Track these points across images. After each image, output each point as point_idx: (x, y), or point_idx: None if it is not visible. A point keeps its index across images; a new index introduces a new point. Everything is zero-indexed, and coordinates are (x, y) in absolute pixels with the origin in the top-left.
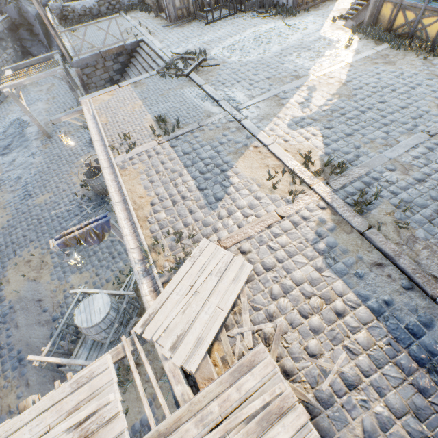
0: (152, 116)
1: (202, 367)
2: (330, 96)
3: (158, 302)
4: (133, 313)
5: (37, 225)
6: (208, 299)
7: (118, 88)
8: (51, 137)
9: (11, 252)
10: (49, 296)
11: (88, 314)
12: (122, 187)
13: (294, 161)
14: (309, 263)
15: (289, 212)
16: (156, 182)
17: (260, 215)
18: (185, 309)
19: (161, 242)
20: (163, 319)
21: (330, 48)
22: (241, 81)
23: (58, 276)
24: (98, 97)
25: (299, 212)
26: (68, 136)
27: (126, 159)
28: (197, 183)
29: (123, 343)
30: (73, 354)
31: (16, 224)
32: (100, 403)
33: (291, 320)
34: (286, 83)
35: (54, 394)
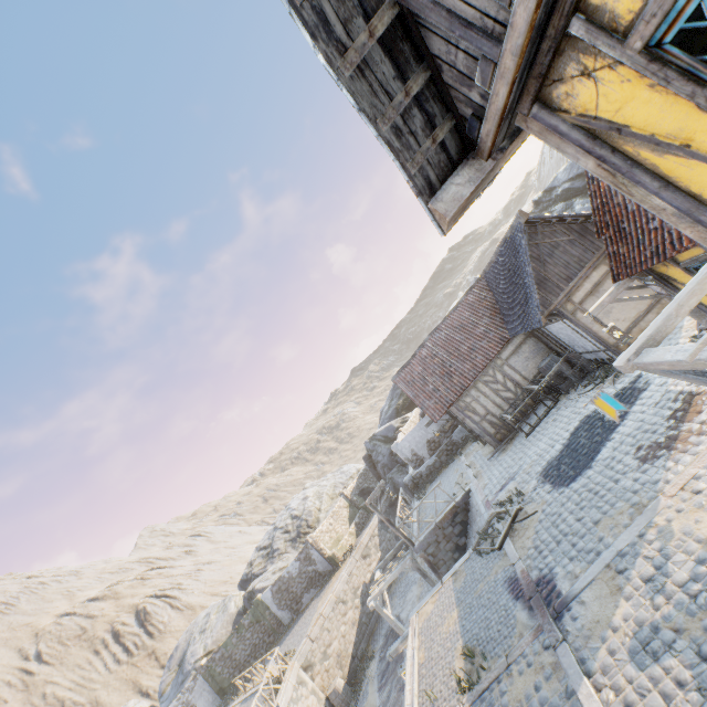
0: (462, 641)
1: None
2: (701, 548)
3: None
4: None
5: None
6: None
7: (441, 586)
8: None
9: None
10: None
11: None
12: None
13: None
14: None
15: None
16: None
17: None
18: None
19: None
20: None
21: (687, 415)
22: (561, 540)
23: None
24: (423, 608)
25: None
26: None
27: None
28: None
29: None
30: None
31: None
32: None
33: None
34: (622, 527)
35: None
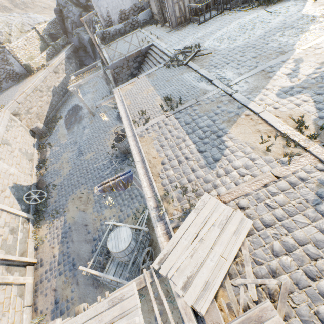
0: (161, 96)
1: (210, 311)
2: (319, 65)
3: (170, 244)
4: (145, 243)
5: (85, 173)
6: (212, 247)
7: (137, 79)
8: (94, 115)
9: (71, 191)
10: (91, 223)
11: (116, 241)
12: (141, 150)
13: (286, 126)
14: (312, 224)
15: (284, 173)
16: (165, 146)
17: (255, 174)
18: (193, 254)
19: (171, 194)
20: (175, 260)
21: (314, 23)
22: (230, 63)
23: (97, 209)
24: (124, 87)
25: (295, 173)
26: (105, 115)
27: (143, 129)
28: (197, 146)
29: (144, 275)
30: (106, 269)
31: (73, 173)
32: (129, 323)
33: (296, 280)
34: (272, 59)
35: (97, 307)
